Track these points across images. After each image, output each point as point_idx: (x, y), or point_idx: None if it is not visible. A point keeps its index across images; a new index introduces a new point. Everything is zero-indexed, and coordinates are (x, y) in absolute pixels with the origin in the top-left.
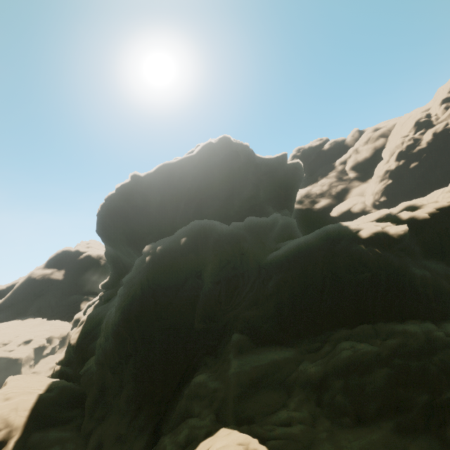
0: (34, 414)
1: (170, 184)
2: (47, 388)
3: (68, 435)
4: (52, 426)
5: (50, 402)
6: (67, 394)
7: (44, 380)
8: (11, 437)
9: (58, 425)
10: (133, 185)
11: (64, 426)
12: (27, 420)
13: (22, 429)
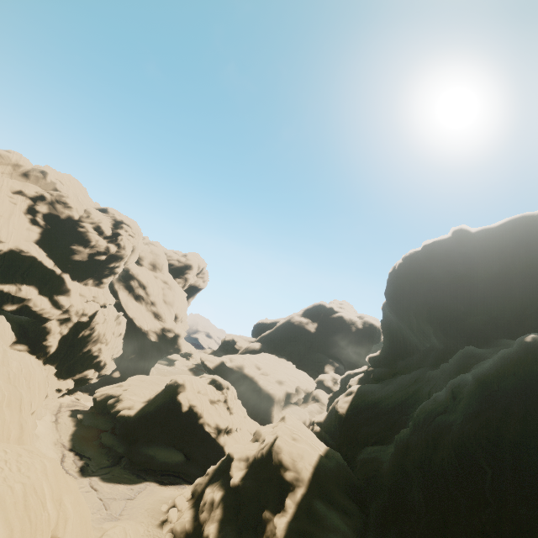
0: (316, 475)
1: (531, 247)
2: (325, 452)
3: (351, 535)
4: (331, 505)
5: (330, 473)
6: (343, 475)
7: (316, 438)
8: (298, 486)
9: (337, 510)
10: (452, 244)
11: (343, 516)
12: (311, 478)
13: (306, 484)
